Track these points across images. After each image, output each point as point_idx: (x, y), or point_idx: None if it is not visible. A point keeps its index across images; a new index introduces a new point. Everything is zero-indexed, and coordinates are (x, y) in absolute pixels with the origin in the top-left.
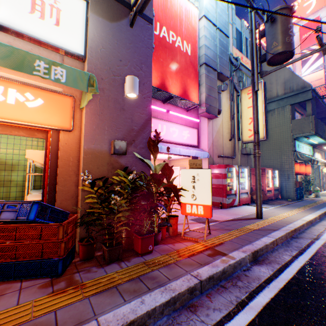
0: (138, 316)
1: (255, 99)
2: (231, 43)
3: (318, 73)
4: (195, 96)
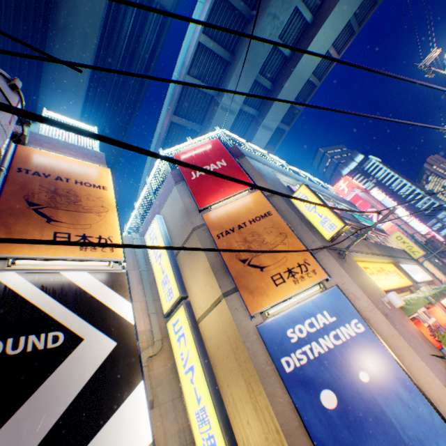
0: None
1: None
2: None
3: (387, 223)
4: None
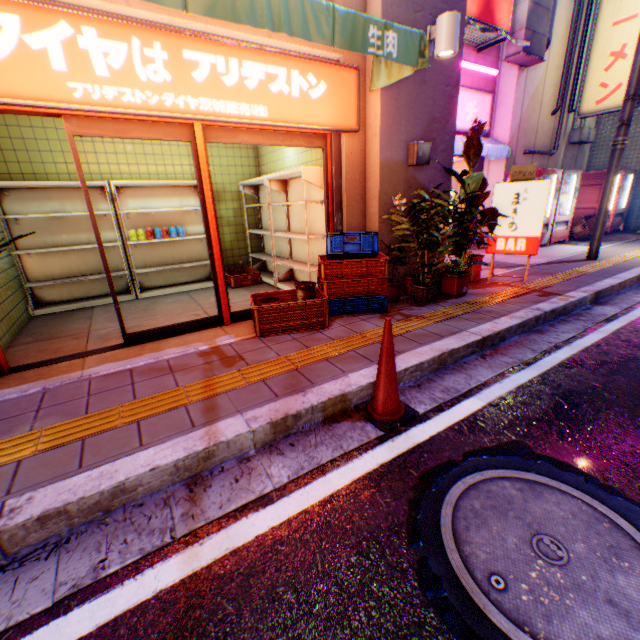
0: (501, 330)
1: None
2: None
3: None
4: (506, 12)
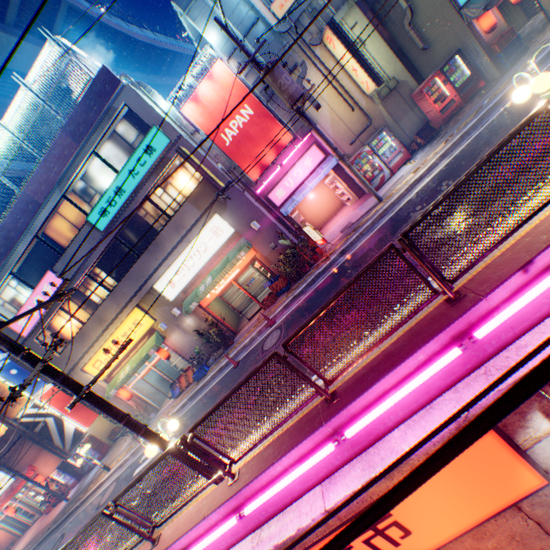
0: (299, 291)
1: (313, 129)
2: (265, 13)
3: None
4: (286, 136)
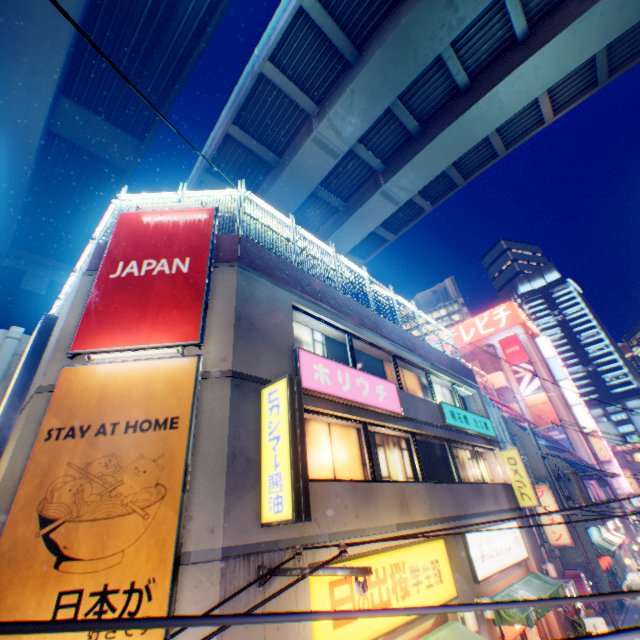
0: None
1: (574, 530)
2: (505, 443)
3: (540, 394)
4: None
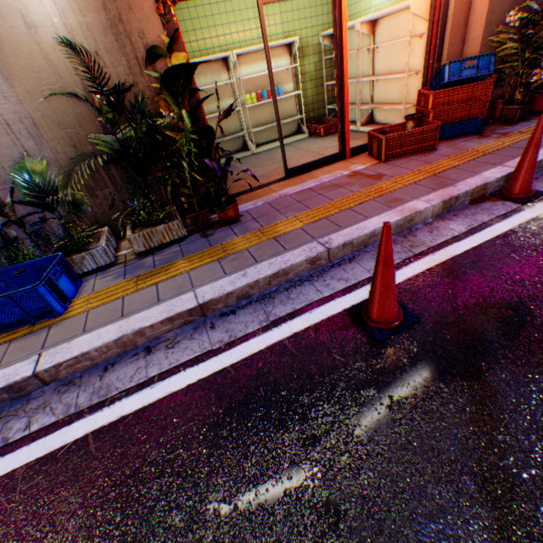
0: None
1: None
2: None
3: None
4: None
